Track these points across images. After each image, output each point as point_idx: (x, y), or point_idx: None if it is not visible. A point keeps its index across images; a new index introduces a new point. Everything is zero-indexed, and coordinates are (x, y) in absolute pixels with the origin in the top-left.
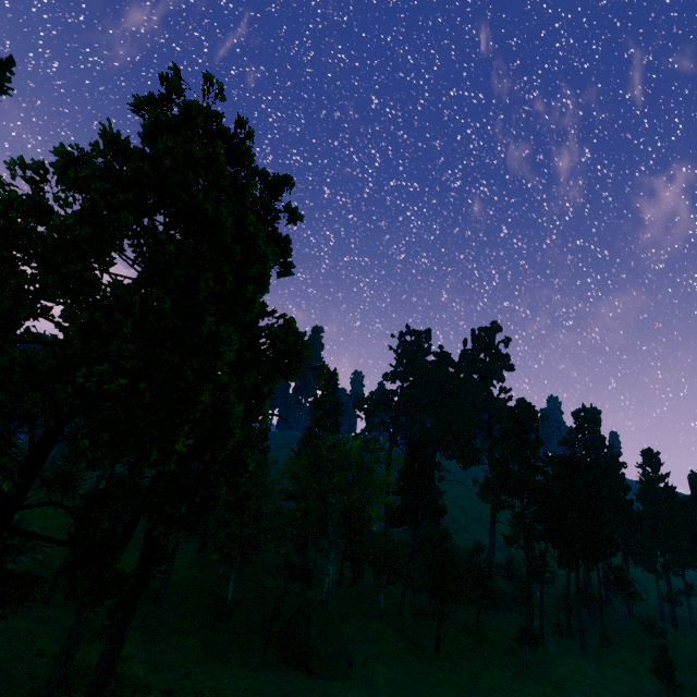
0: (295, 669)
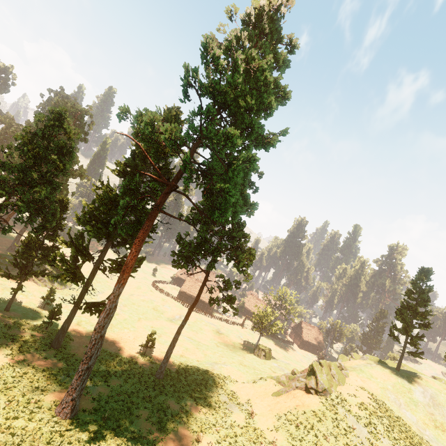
0: None
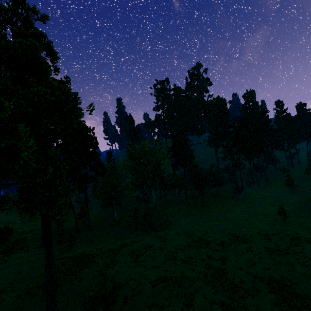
0: (150, 232)
